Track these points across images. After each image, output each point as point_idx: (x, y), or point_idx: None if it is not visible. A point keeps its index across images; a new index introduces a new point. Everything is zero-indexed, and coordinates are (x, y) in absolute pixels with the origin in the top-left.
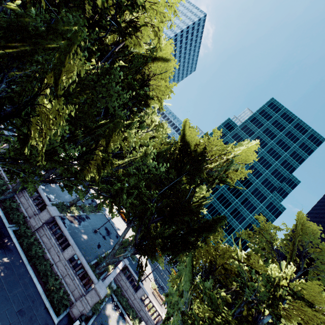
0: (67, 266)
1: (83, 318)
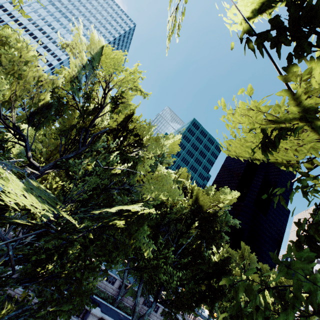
0: (161, 318)
1: None
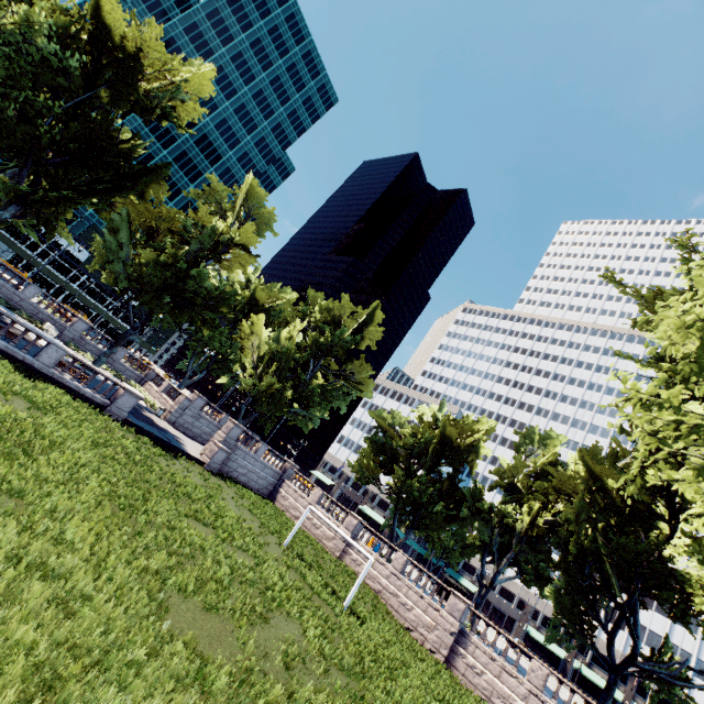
0: None
1: None
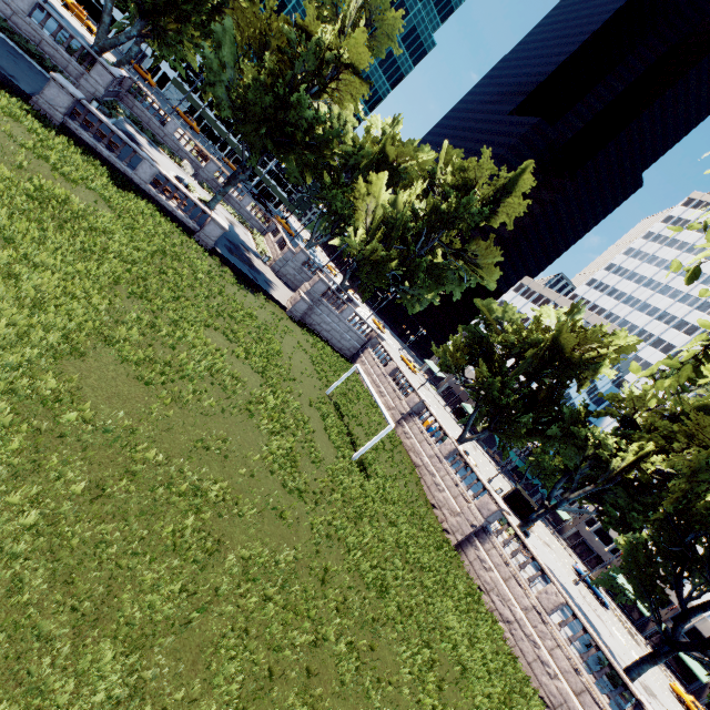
0: (34, 27)
1: (100, 100)
